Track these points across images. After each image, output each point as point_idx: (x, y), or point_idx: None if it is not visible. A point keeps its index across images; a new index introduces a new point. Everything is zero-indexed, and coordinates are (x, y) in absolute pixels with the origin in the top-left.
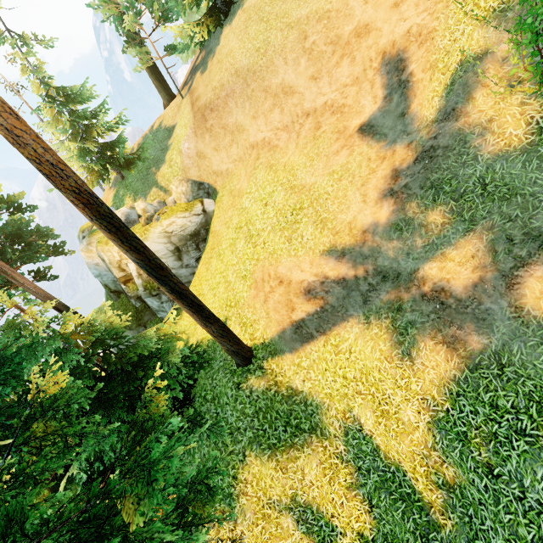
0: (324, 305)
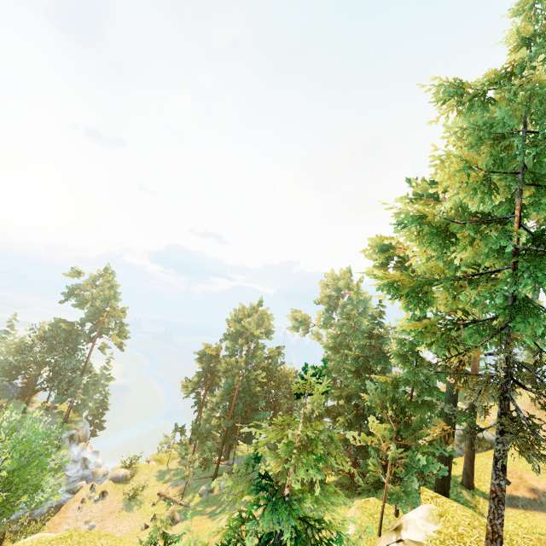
0: (536, 499)
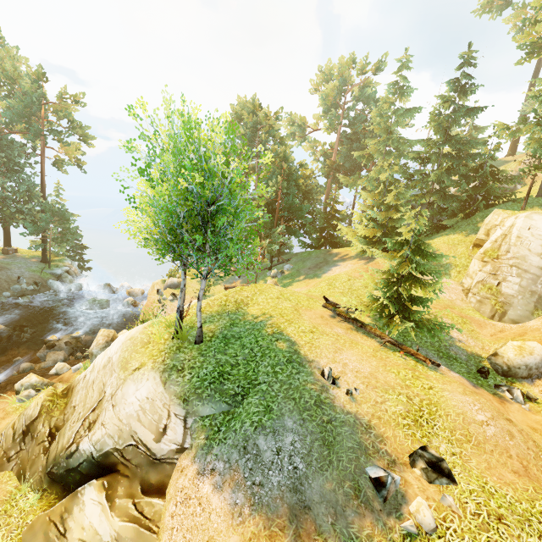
0: None
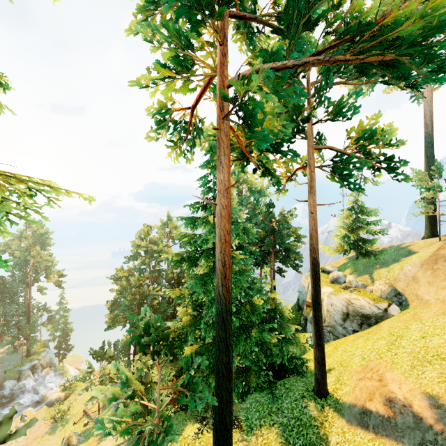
0: (391, 417)
